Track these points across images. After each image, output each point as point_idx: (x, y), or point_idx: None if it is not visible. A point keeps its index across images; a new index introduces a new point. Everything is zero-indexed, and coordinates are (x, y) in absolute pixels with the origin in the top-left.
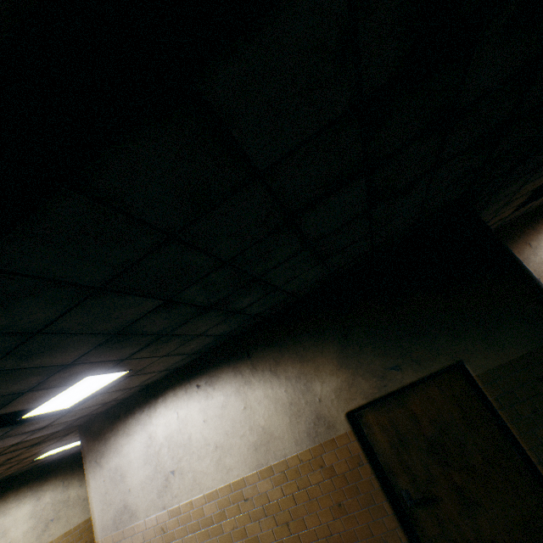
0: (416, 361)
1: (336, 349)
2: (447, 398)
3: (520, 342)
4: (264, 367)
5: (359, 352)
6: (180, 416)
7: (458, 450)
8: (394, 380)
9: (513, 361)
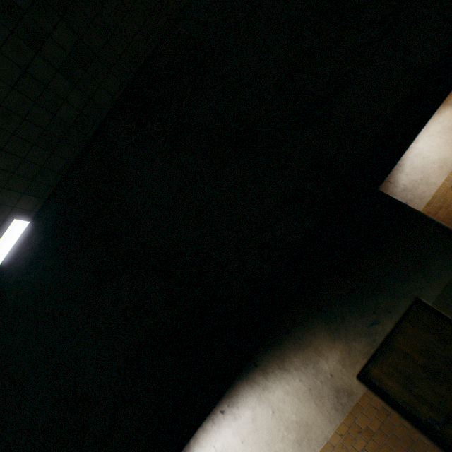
0: (386, 311)
1: (323, 327)
2: (421, 329)
3: (447, 267)
4: (273, 368)
5: (342, 322)
6: (217, 448)
7: (449, 366)
8: (379, 333)
9: (450, 283)
